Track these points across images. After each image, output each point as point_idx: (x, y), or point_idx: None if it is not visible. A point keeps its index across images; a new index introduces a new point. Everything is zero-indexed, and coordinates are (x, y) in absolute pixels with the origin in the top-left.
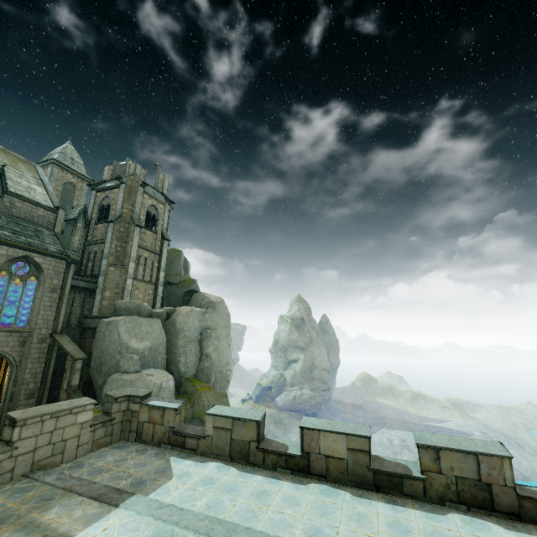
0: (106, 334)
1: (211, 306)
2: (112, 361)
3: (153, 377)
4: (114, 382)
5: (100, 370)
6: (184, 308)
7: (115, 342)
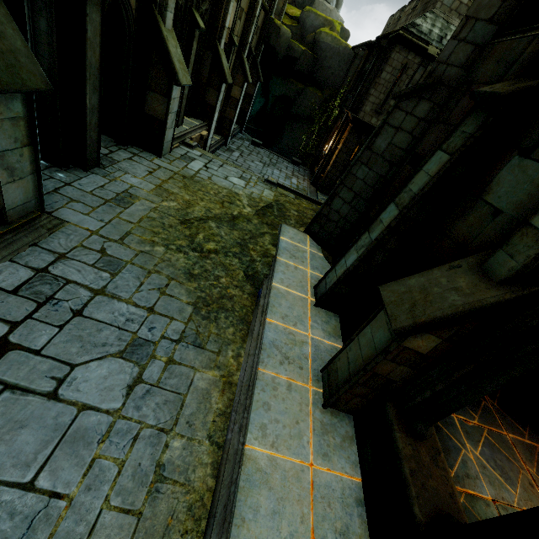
0: None
1: None
2: None
3: (339, 14)
4: (320, 5)
5: None
6: None
7: None
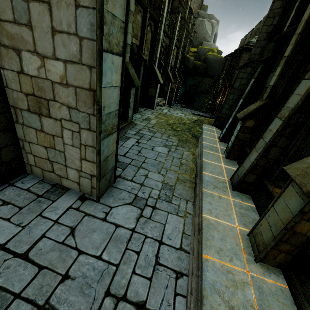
0: (200, 25)
1: (217, 23)
2: (202, 37)
3: (215, 45)
4: (205, 44)
5: (196, 40)
6: (213, 21)
7: (203, 29)
